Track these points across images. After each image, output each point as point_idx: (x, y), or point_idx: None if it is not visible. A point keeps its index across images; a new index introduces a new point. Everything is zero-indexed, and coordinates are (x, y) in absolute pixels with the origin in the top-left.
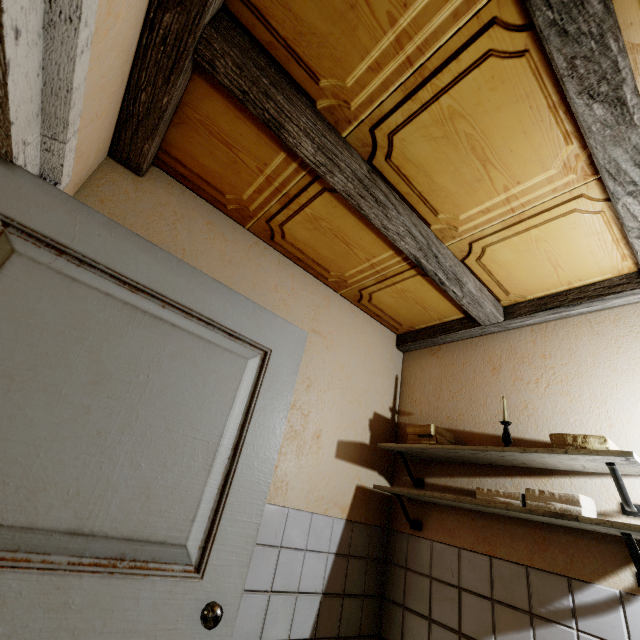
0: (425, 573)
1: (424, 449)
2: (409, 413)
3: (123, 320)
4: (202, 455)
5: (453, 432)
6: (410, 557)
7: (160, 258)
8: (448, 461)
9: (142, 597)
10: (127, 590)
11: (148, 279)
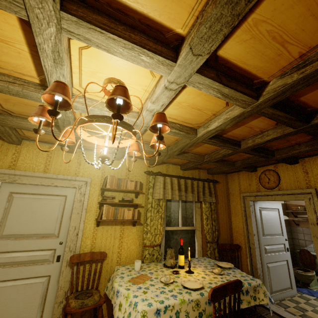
0: (301, 233)
1: (298, 212)
2: (289, 201)
3: (268, 213)
4: (279, 224)
5: (302, 206)
6: (297, 230)
7: (267, 203)
8: (302, 212)
9: (280, 238)
10: (279, 238)
11: (267, 207)
